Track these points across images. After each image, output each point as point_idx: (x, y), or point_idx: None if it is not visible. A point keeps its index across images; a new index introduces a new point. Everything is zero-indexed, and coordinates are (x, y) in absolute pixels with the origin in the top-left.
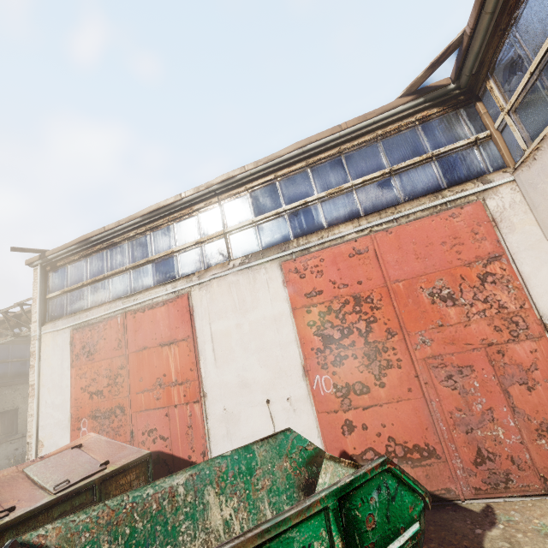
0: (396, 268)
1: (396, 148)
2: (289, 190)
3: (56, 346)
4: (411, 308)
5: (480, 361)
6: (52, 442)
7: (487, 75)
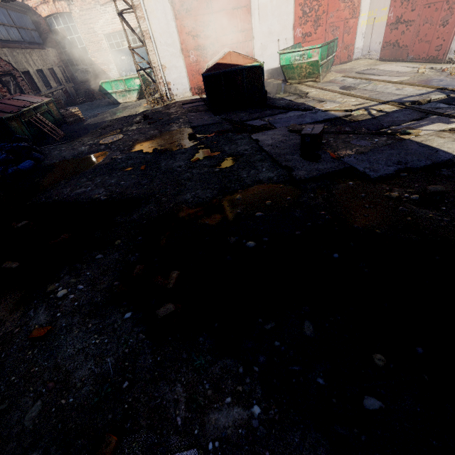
0: None
1: None
2: None
3: (157, 2)
4: (332, 2)
5: (342, 25)
6: (172, 65)
7: None
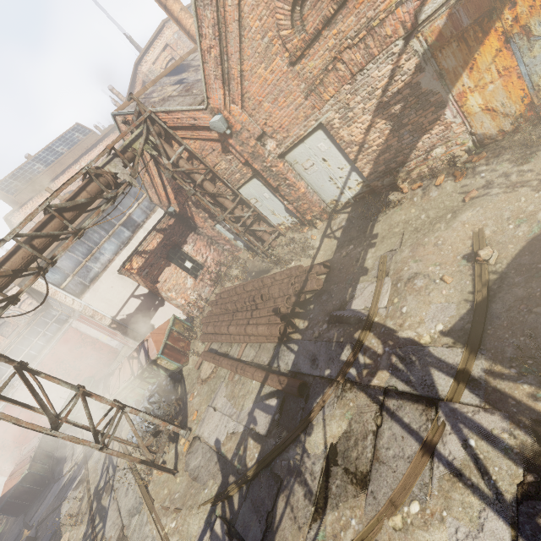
0: (65, 350)
1: (41, 325)
2: (16, 354)
3: None
4: (75, 354)
5: (93, 352)
6: None
7: (51, 305)
